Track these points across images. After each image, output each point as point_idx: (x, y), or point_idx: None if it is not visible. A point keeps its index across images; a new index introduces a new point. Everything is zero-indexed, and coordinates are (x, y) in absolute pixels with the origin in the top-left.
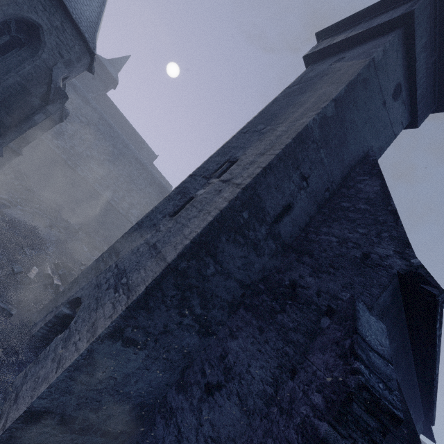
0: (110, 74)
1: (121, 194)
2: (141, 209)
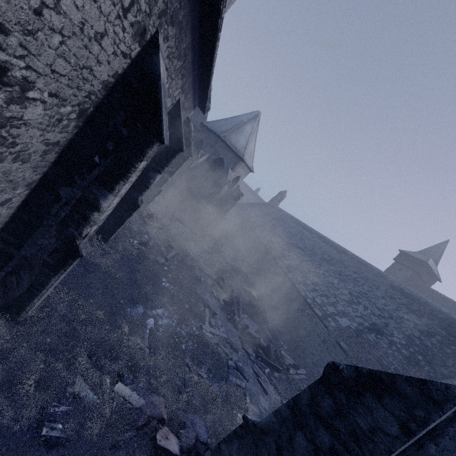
0: (417, 259)
1: (331, 300)
2: (362, 324)
